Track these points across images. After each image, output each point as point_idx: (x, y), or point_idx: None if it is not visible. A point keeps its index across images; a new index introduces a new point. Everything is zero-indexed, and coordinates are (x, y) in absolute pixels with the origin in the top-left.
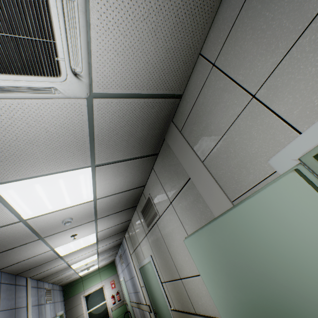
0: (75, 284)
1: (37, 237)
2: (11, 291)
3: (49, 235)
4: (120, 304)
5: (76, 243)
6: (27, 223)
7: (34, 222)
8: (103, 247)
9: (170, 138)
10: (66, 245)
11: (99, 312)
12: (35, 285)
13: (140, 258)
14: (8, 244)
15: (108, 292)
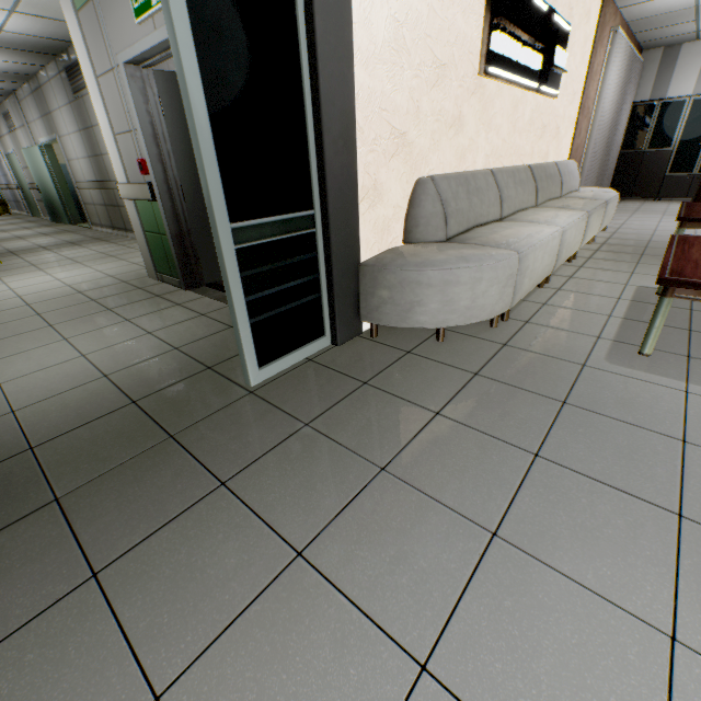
0: None
1: None
2: None
3: None
4: None
5: None
6: None
7: None
8: None
9: (16, 99)
10: None
11: None
12: None
13: (7, 148)
14: None
15: None
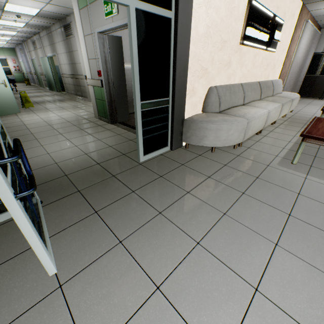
0: None
1: None
2: None
3: None
4: (20, 72)
5: (1, 38)
6: None
7: None
8: (11, 42)
9: (39, 36)
10: None
11: (6, 70)
12: None
13: (32, 56)
14: None
15: (11, 63)
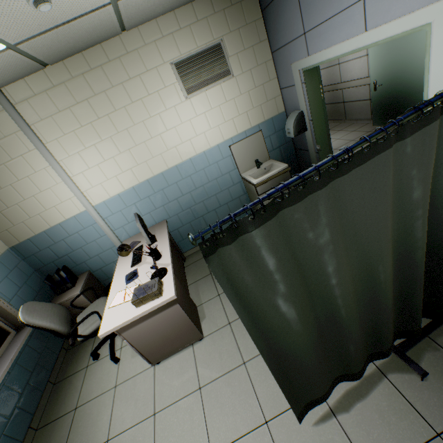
0: None
1: None
2: None
3: None
4: None
5: None
6: None
7: None
8: None
9: None
10: None
11: None
12: None
13: None
14: None
15: None
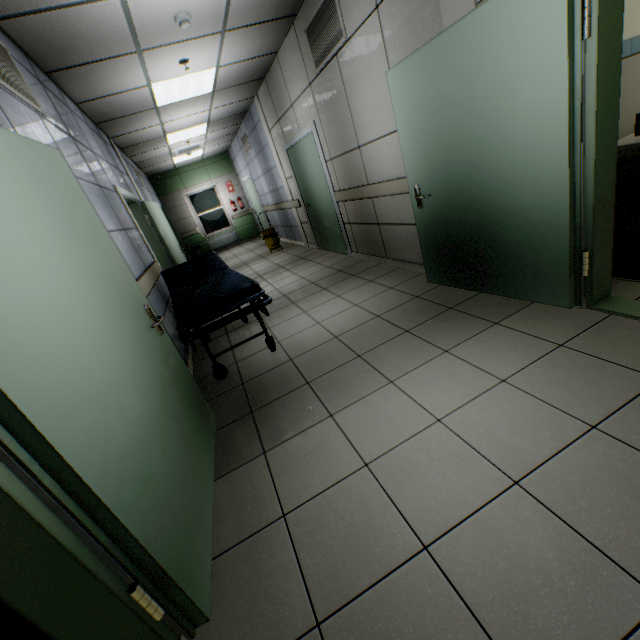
0: (169, 179)
1: (134, 48)
2: (105, 147)
3: (149, 49)
4: (245, 213)
5: (183, 84)
6: (125, 7)
7: (135, 7)
8: (219, 111)
9: None
10: (169, 84)
11: (215, 218)
12: (121, 155)
13: (291, 133)
14: (95, 49)
15: (224, 196)
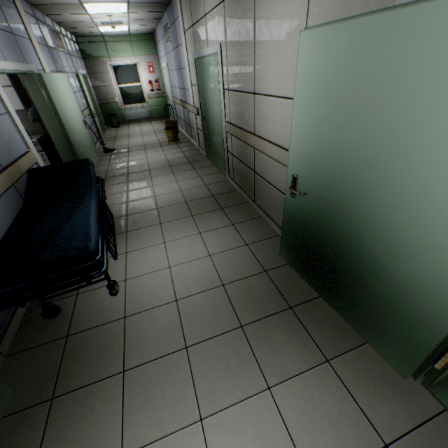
0: (96, 44)
1: None
2: None
3: None
4: (160, 95)
5: None
6: None
7: None
8: None
9: None
10: None
11: (133, 93)
12: (29, 12)
13: (201, 44)
14: None
15: (144, 75)
